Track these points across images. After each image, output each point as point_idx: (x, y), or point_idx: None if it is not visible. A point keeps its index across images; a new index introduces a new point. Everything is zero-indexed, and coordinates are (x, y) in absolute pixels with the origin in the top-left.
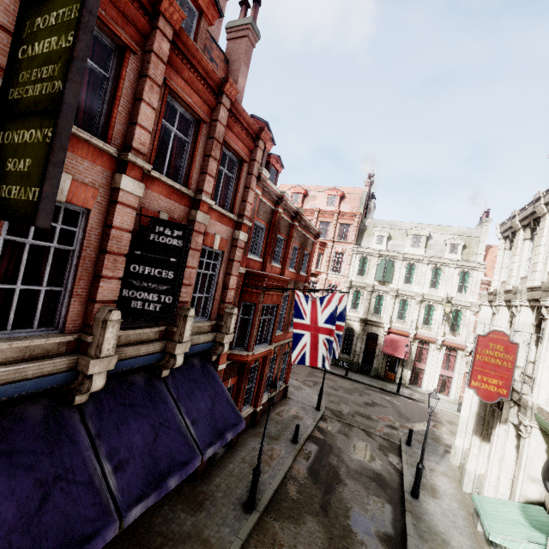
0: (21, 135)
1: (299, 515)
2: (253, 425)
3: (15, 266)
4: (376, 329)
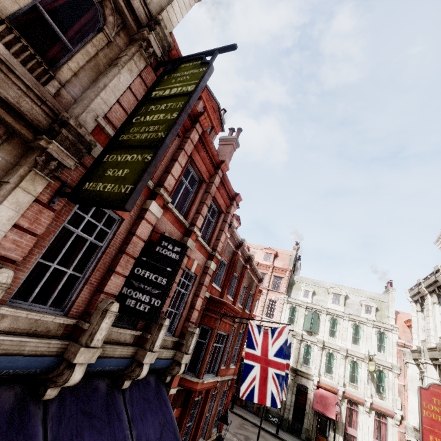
0: (124, 157)
1: None
2: None
3: (57, 249)
4: (305, 381)
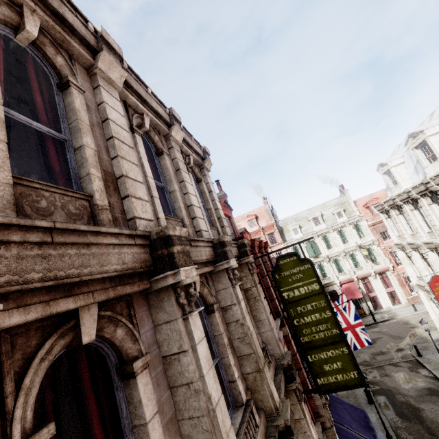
0: (324, 354)
1: None
2: None
3: None
4: (332, 288)
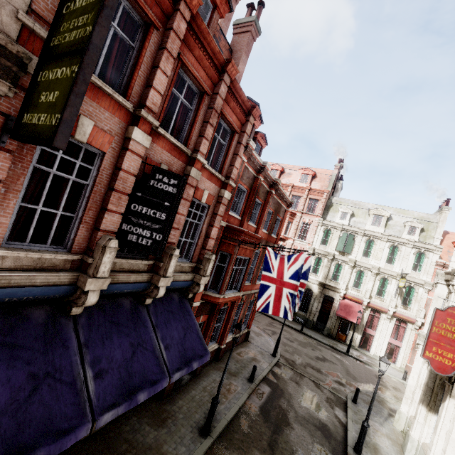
0: (54, 72)
1: (248, 448)
2: (216, 359)
3: (39, 191)
4: (332, 293)
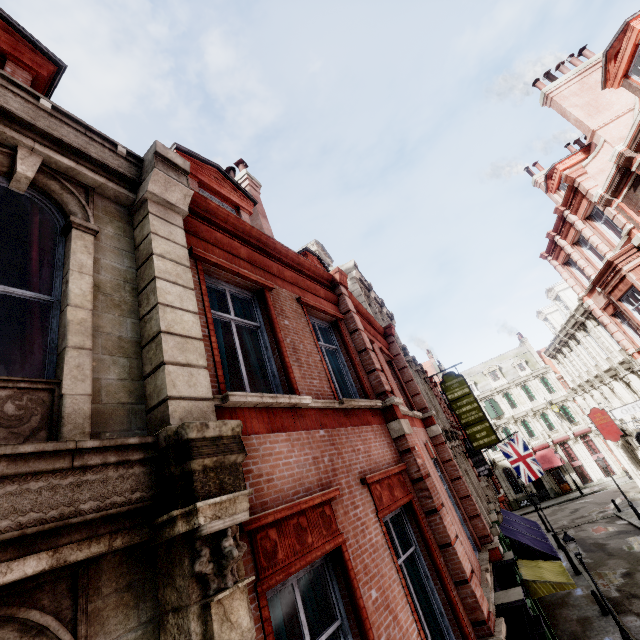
0: (475, 428)
1: (602, 563)
2: None
3: None
4: None
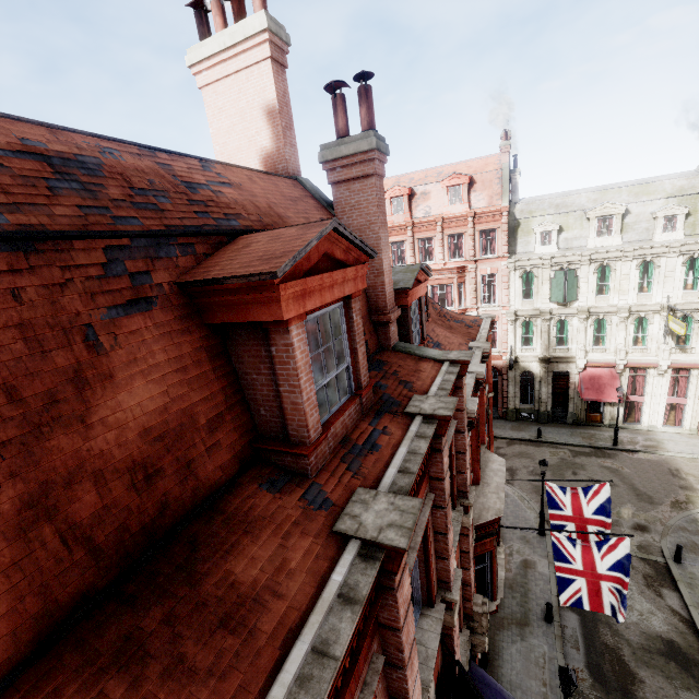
0: None
1: None
2: None
3: None
4: (564, 367)
